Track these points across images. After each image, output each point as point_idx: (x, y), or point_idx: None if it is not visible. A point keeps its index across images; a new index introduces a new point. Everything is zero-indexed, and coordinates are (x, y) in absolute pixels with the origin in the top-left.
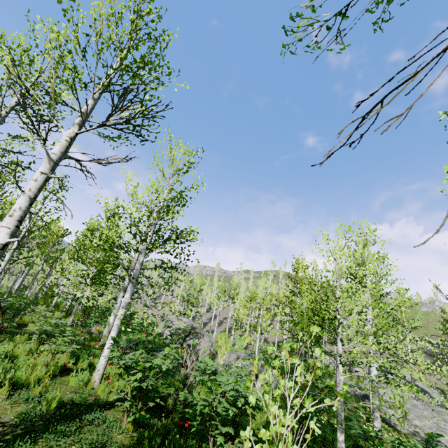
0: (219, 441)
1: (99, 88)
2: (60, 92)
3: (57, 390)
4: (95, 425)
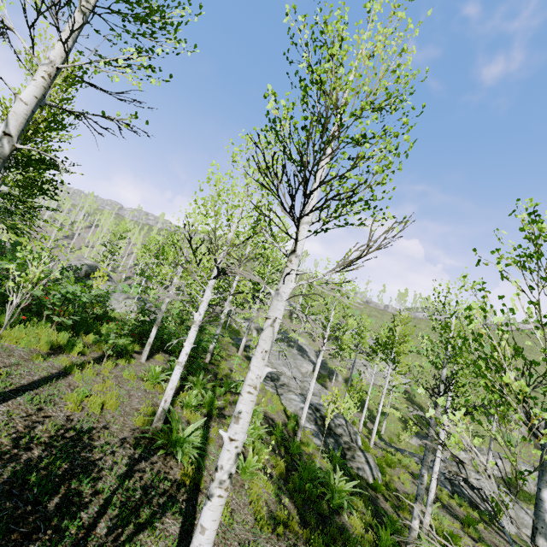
0: (46, 312)
1: None
2: None
3: None
4: None
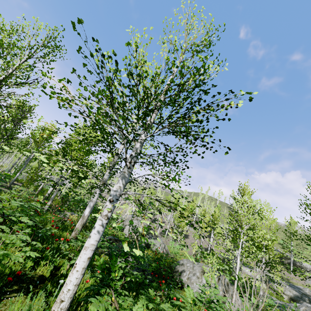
0: None
1: None
2: None
3: None
4: None
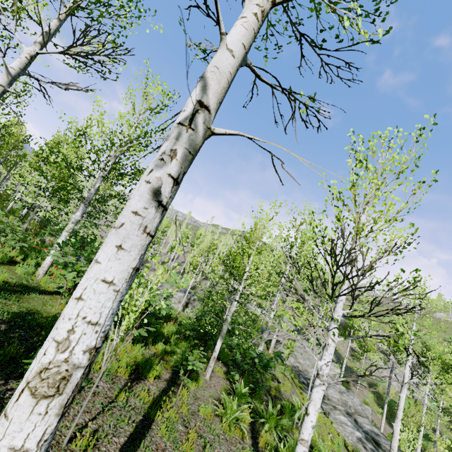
0: None
1: (66, 8)
2: (23, 7)
3: (3, 272)
4: (33, 300)
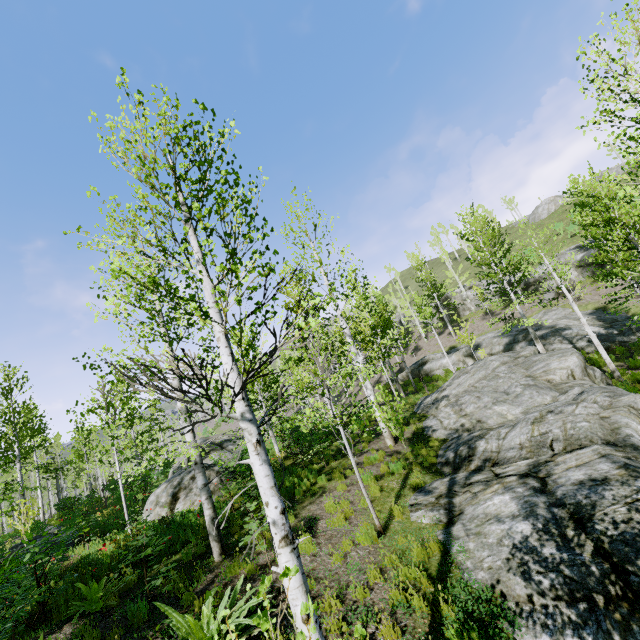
0: None
1: None
2: None
3: None
4: None
